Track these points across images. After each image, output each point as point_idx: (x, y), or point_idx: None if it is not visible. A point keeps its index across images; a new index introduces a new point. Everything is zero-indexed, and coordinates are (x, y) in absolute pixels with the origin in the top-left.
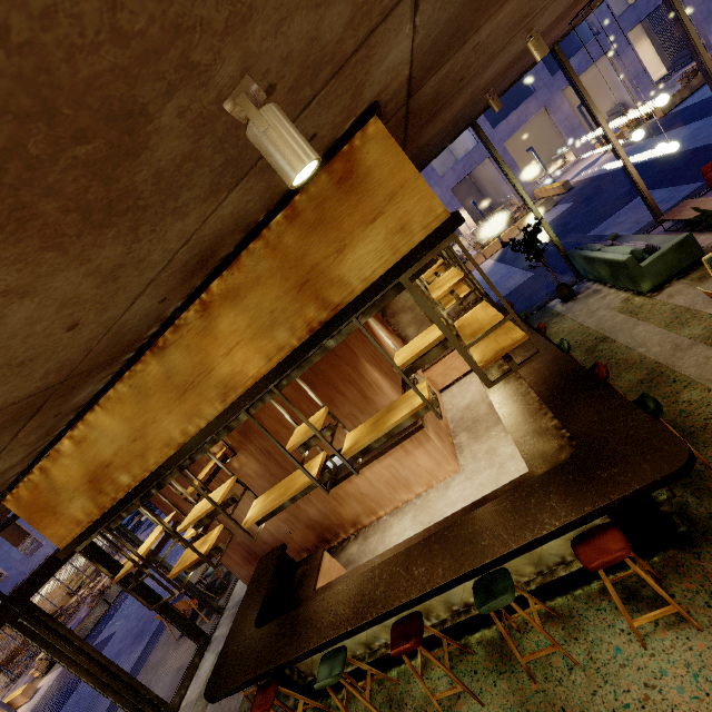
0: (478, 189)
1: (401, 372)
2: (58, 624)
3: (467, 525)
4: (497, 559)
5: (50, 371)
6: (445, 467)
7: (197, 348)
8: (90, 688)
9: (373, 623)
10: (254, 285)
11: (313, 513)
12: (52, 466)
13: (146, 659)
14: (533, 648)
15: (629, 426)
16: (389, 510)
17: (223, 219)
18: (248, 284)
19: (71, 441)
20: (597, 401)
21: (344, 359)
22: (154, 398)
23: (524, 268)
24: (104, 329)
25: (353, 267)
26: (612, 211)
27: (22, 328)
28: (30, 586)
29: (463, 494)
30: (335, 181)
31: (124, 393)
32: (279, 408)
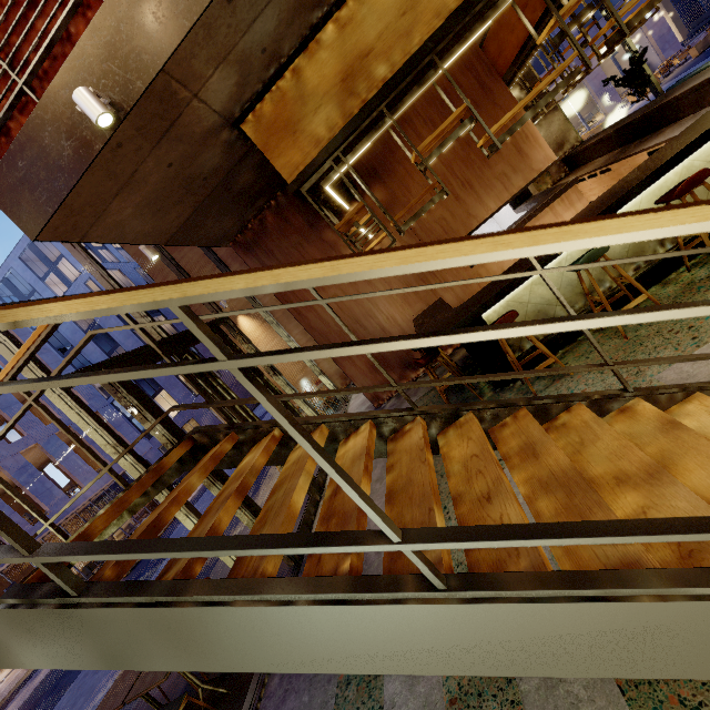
0: None
1: None
2: (214, 377)
3: None
4: None
5: None
6: None
7: None
8: None
9: (644, 184)
10: None
11: (450, 300)
12: (307, 65)
13: (236, 524)
14: None
15: None
16: None
17: None
18: None
19: (335, 25)
20: None
21: (503, 109)
22: None
23: None
24: None
25: None
26: None
27: None
28: (186, 339)
29: None
30: None
31: None
32: (523, 18)
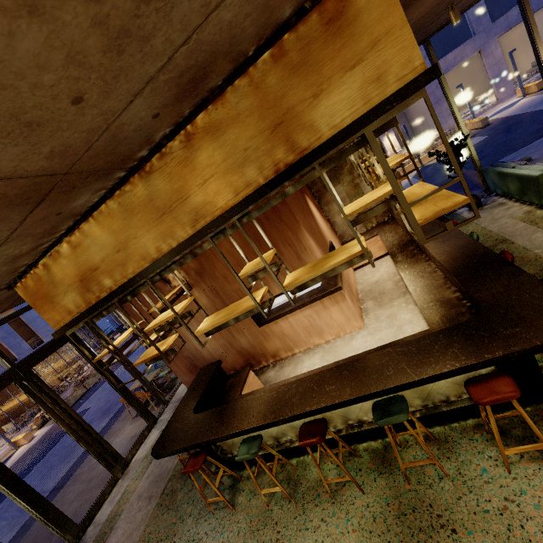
0: (407, 119)
1: (347, 220)
2: (50, 390)
3: (375, 360)
4: (400, 386)
5: (55, 152)
6: (353, 323)
7: (177, 176)
8: (70, 441)
9: (287, 420)
10: (233, 122)
11: (244, 343)
12: (53, 264)
13: (110, 428)
14: (410, 459)
15: (534, 297)
16: (303, 349)
17: (221, 27)
18: (229, 120)
19: (69, 245)
20: (505, 277)
21: (287, 225)
22: (137, 217)
23: (437, 184)
24: (103, 123)
25: (325, 113)
26: (523, 144)
27: (30, 69)
28: (32, 360)
29: (364, 344)
30: (324, 22)
31: (113, 209)
32: (236, 245)
